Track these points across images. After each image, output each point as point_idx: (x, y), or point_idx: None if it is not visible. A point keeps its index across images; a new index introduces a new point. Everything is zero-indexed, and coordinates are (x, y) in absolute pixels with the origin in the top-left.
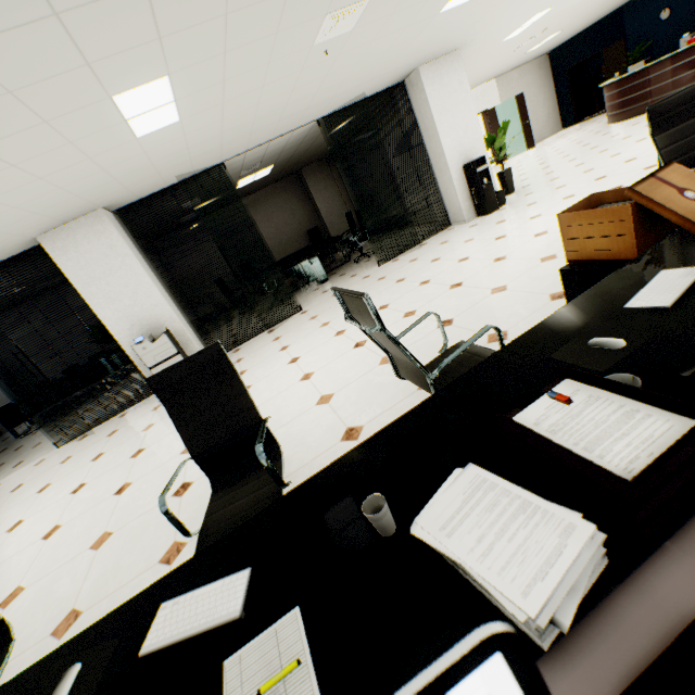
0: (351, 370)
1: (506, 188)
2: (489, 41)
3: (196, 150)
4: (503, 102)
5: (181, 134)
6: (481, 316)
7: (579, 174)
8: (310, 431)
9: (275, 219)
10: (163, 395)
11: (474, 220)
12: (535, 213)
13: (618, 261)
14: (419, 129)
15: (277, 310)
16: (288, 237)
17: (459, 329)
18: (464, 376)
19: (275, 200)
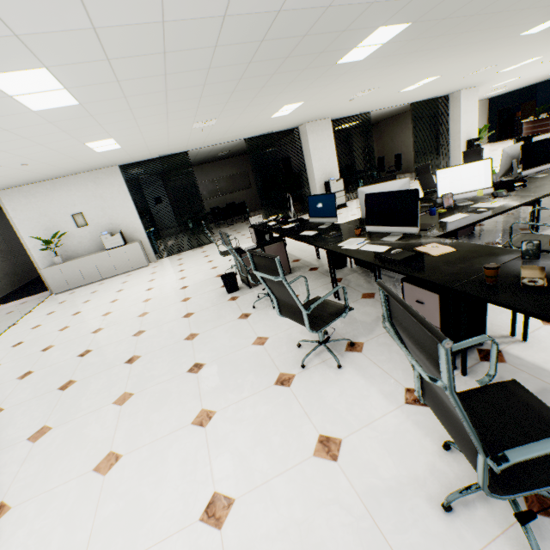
0: None
1: None
2: (487, 86)
3: (384, 103)
4: None
5: (400, 95)
6: None
7: None
8: None
9: None
10: (464, 157)
11: None
12: None
13: None
14: (448, 119)
15: (351, 194)
16: None
17: None
18: None
19: None
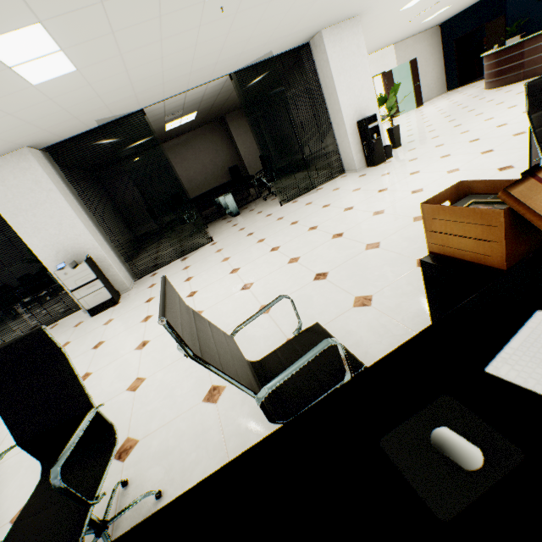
0: (232, 315)
1: (394, 142)
2: (387, 10)
3: (108, 98)
4: (399, 65)
5: (85, 82)
6: (353, 274)
7: (456, 134)
8: (180, 382)
9: (202, 157)
10: None
11: (363, 170)
12: (415, 169)
13: (483, 266)
14: (321, 87)
15: (195, 237)
16: (213, 172)
17: (331, 285)
18: (275, 435)
19: (202, 141)
